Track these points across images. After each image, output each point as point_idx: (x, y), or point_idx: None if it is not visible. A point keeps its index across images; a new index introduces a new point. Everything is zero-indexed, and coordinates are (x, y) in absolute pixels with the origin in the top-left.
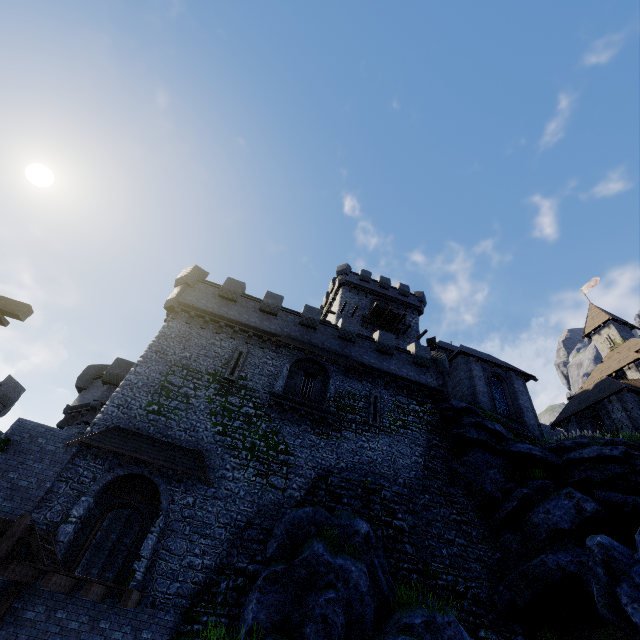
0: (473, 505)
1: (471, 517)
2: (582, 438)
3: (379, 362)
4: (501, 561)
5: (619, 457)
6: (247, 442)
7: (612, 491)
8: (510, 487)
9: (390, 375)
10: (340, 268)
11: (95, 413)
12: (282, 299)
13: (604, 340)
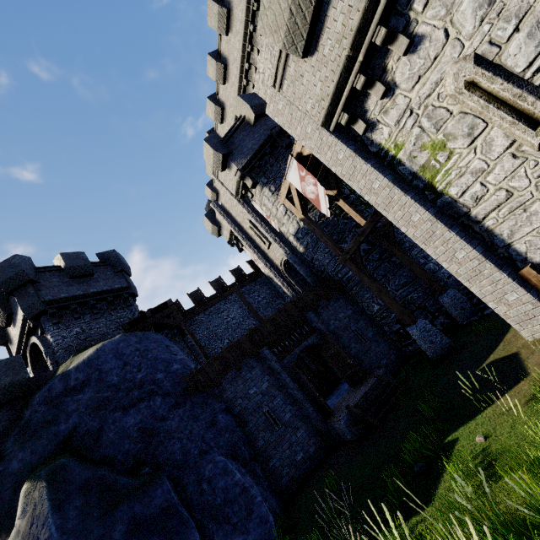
0: None
1: None
2: None
3: None
4: None
5: None
6: None
7: None
8: None
9: None
10: None
11: (284, 137)
12: None
13: None
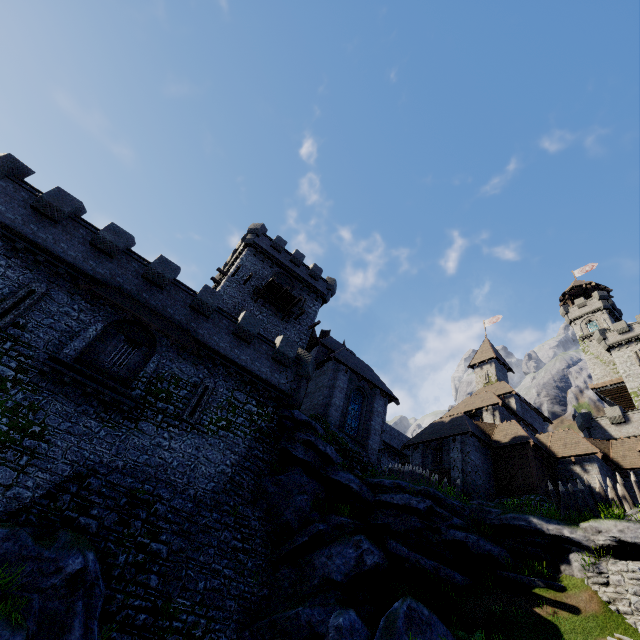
0: (265, 531)
1: (256, 545)
2: (411, 474)
3: (230, 348)
4: (266, 599)
5: (423, 511)
6: None
7: (403, 543)
8: (312, 518)
9: (237, 366)
10: (253, 226)
11: None
12: (129, 239)
13: (483, 375)
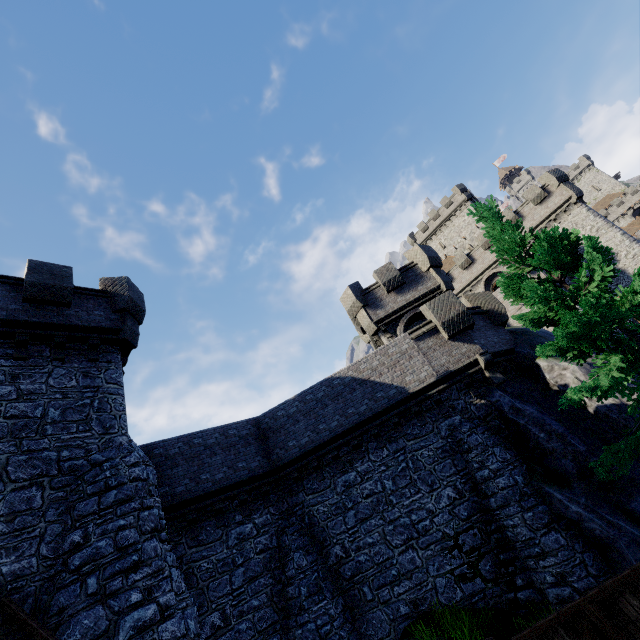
0: None
1: None
2: None
3: None
4: None
5: None
6: None
7: None
8: None
9: None
10: (461, 187)
11: None
12: None
13: None
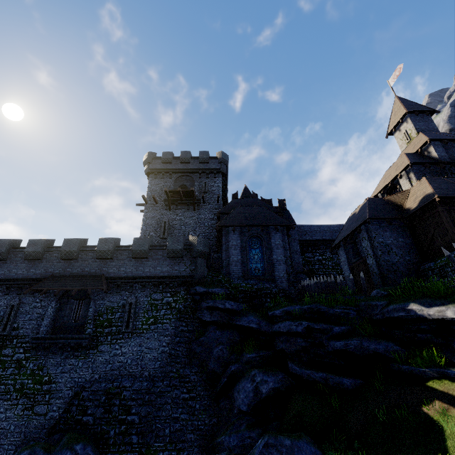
0: (202, 380)
1: (198, 392)
2: (316, 285)
3: (135, 269)
4: (216, 424)
5: (303, 332)
6: (17, 384)
7: (298, 362)
8: (231, 360)
9: (145, 278)
10: (144, 158)
11: None
12: (42, 243)
13: (403, 136)
